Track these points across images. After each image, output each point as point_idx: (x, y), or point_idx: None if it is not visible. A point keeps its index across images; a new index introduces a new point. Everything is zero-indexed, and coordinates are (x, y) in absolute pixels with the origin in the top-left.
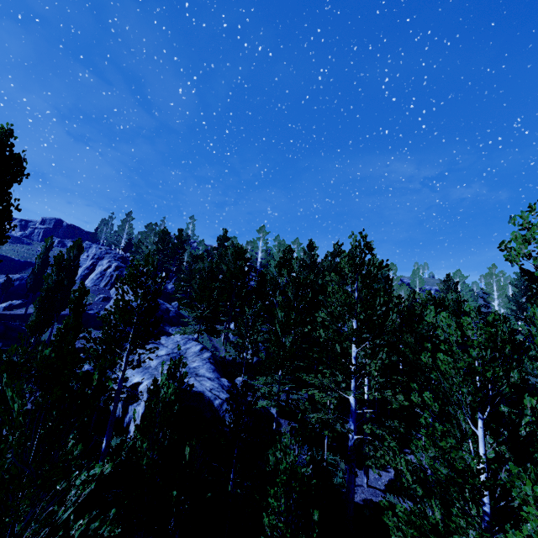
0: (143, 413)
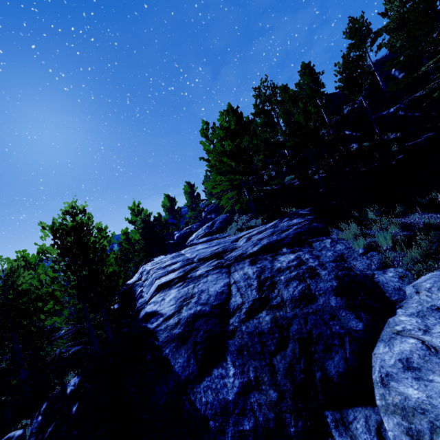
0: None
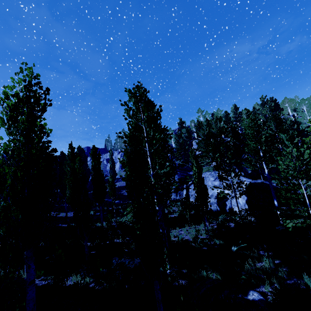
0: (247, 199)
